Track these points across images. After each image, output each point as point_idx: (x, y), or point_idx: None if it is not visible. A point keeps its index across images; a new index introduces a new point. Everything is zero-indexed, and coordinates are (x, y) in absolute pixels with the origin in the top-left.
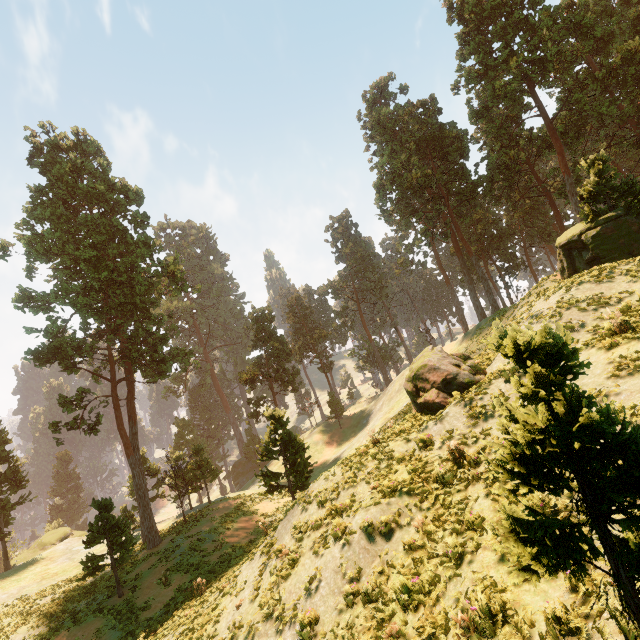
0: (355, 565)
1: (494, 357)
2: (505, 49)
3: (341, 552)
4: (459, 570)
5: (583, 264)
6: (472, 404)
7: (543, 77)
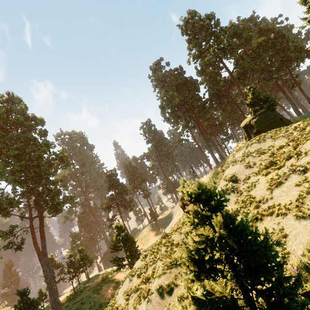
0: None
1: (219, 183)
2: (207, 45)
3: (146, 306)
4: None
5: (253, 134)
6: None
7: (225, 55)
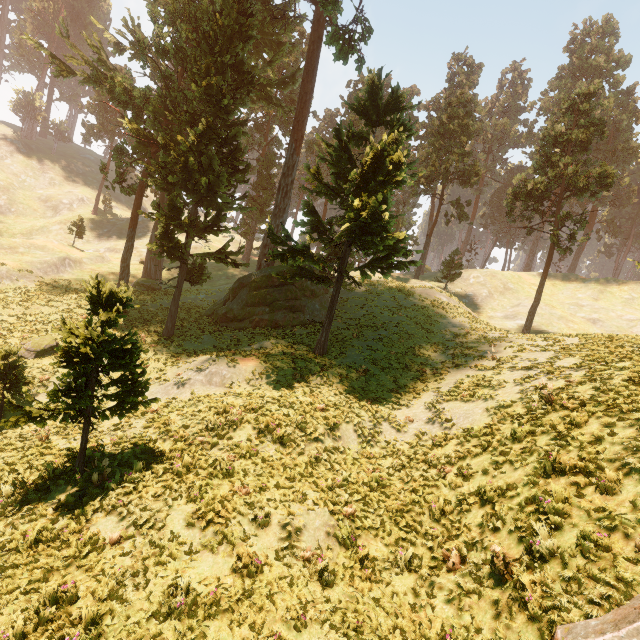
0: None
1: None
2: None
3: None
4: None
5: None
6: None
7: None
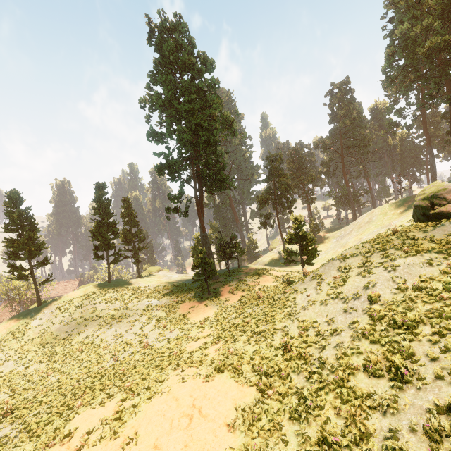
0: (401, 279)
1: None
2: None
3: (389, 273)
4: None
5: None
6: None
7: None
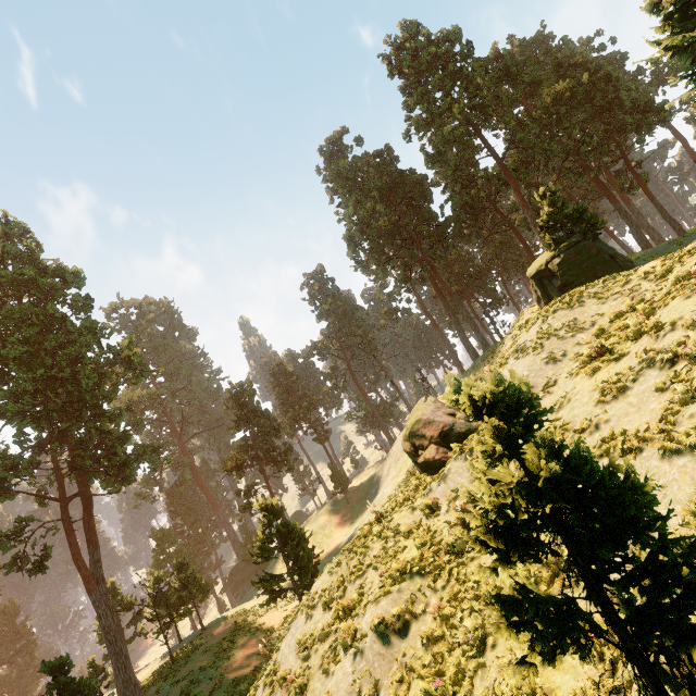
0: (370, 678)
1: None
2: (446, 98)
3: (353, 665)
4: (483, 659)
5: (556, 292)
6: (473, 455)
7: (486, 121)
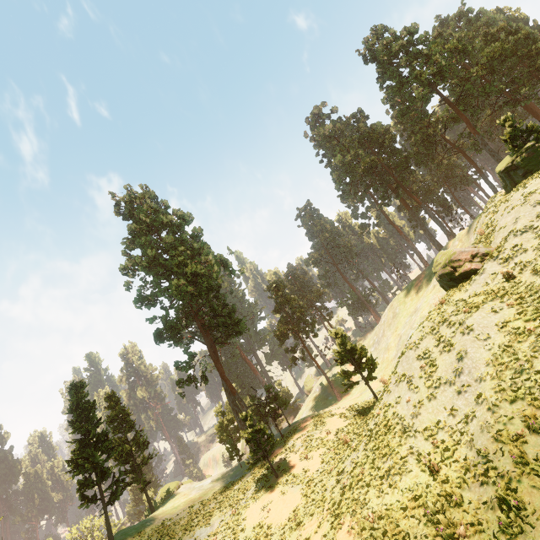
0: (483, 334)
1: (493, 238)
2: (413, 71)
3: (470, 335)
4: None
5: (520, 178)
6: (499, 257)
7: (443, 81)
